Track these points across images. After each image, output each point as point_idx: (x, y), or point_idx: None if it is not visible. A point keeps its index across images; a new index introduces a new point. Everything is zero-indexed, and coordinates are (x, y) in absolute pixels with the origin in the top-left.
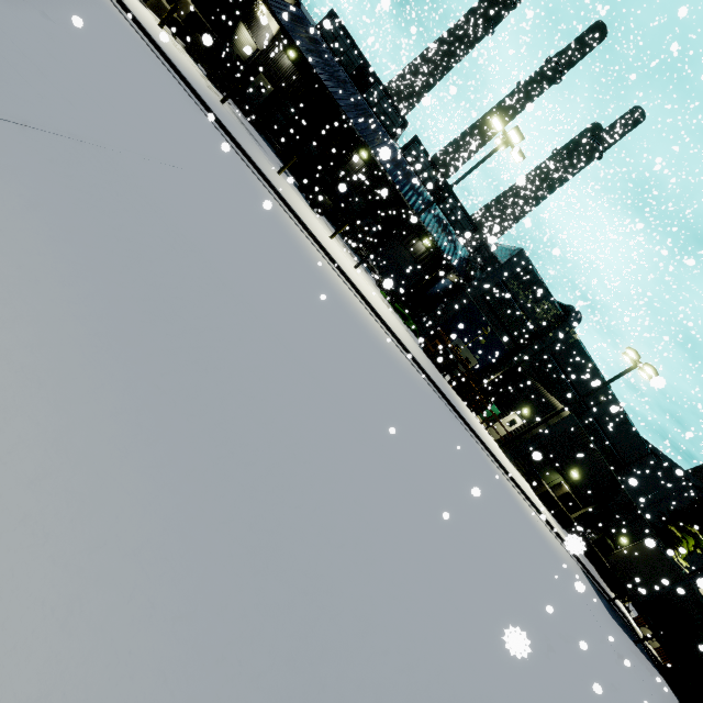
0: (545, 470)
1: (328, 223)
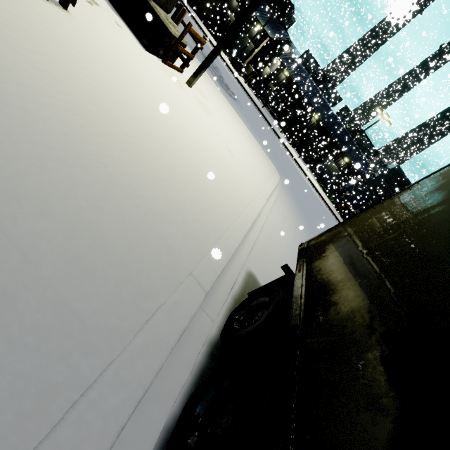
0: None
1: (295, 150)
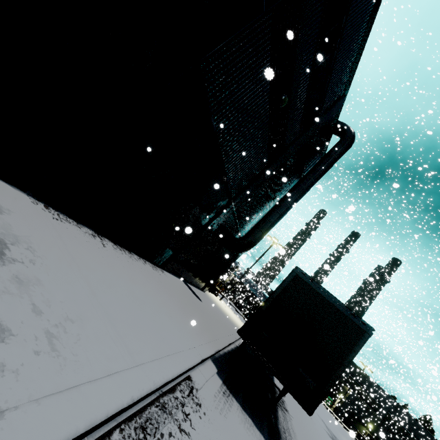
0: (357, 425)
1: None
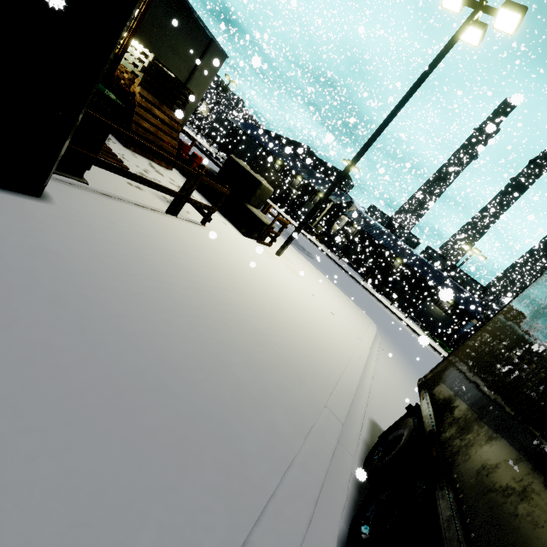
0: None
1: (385, 297)
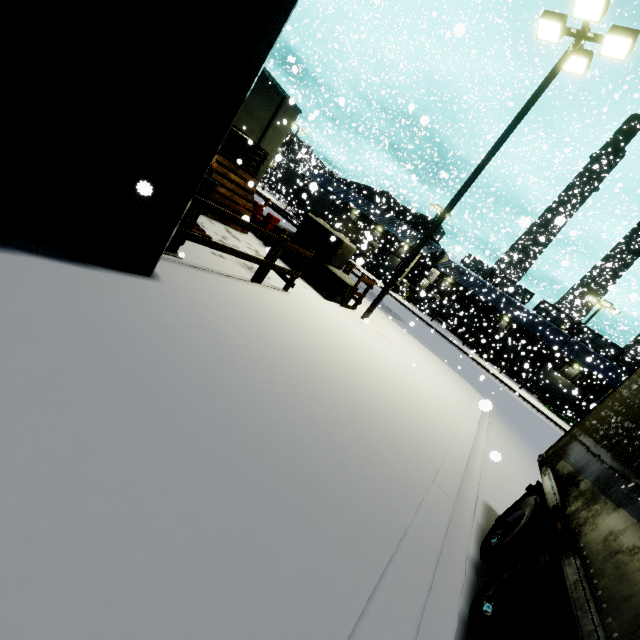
0: None
1: (491, 364)
